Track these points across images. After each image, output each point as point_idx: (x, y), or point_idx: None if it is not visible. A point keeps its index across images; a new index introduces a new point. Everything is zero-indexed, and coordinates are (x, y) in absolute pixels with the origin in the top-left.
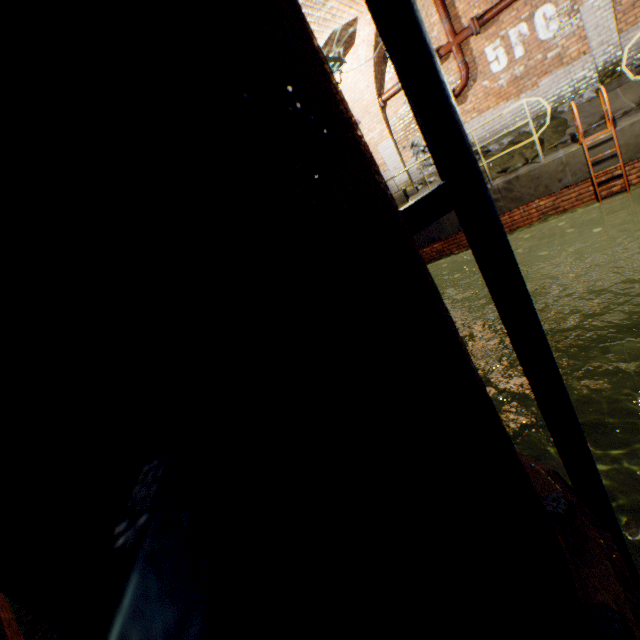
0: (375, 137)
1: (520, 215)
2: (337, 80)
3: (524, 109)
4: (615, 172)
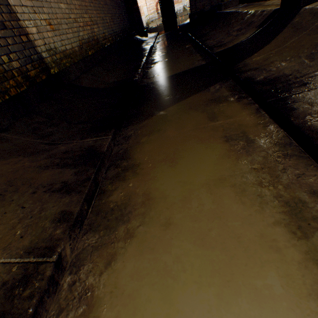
0: (142, 5)
1: None
2: None
3: None
4: None
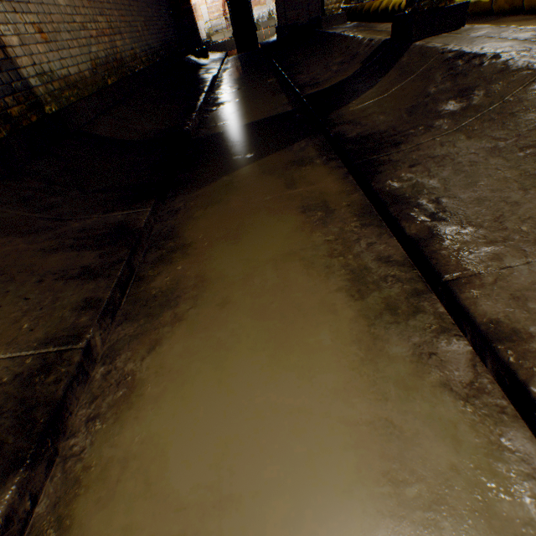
0: (200, 2)
1: None
2: None
3: None
4: None
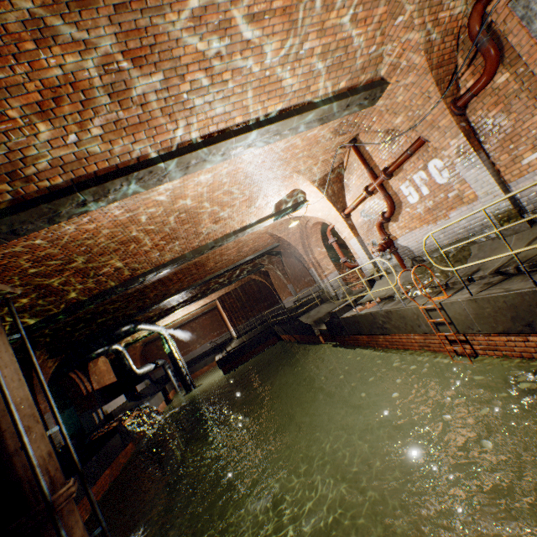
0: (346, 235)
1: (405, 339)
2: (309, 207)
3: (444, 232)
4: (460, 336)
